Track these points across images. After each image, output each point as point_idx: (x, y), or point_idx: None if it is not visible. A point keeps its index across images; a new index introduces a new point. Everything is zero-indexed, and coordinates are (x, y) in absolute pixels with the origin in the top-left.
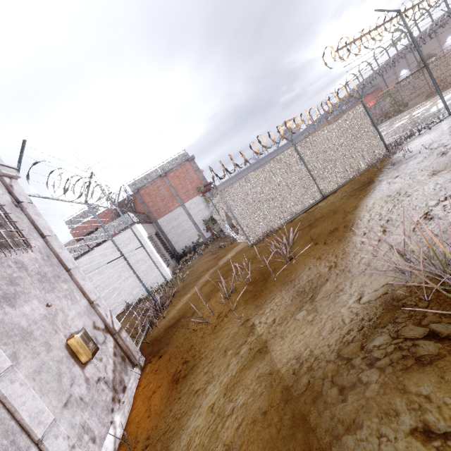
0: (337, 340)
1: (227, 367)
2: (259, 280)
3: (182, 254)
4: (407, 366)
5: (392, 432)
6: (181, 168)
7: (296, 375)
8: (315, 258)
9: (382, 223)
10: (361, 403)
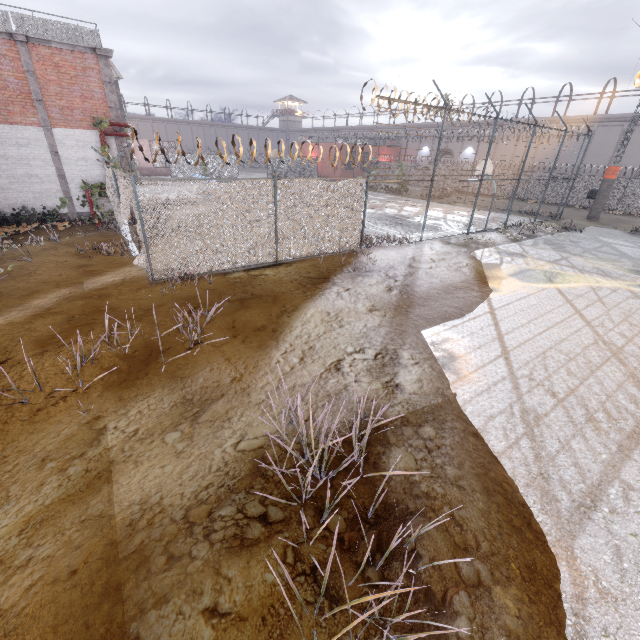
0: (194, 494)
1: (39, 486)
2: (141, 358)
3: (8, 215)
4: (232, 546)
5: (190, 610)
6: (73, 54)
7: (132, 527)
8: (224, 358)
9: (305, 347)
10: (180, 578)
